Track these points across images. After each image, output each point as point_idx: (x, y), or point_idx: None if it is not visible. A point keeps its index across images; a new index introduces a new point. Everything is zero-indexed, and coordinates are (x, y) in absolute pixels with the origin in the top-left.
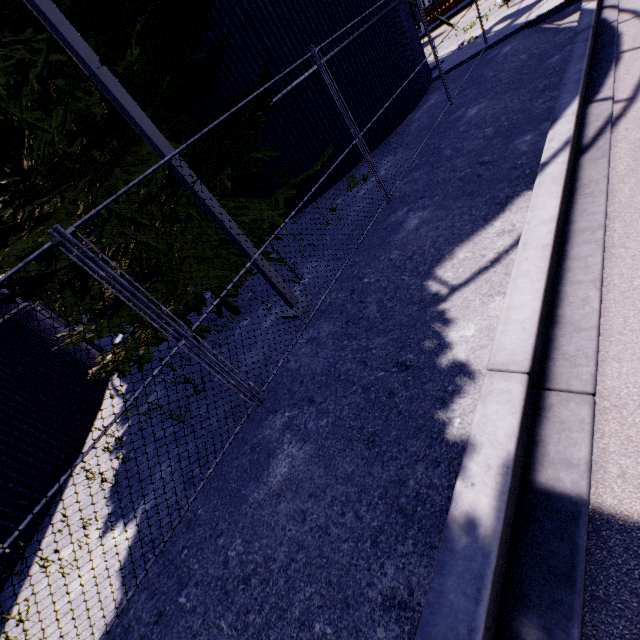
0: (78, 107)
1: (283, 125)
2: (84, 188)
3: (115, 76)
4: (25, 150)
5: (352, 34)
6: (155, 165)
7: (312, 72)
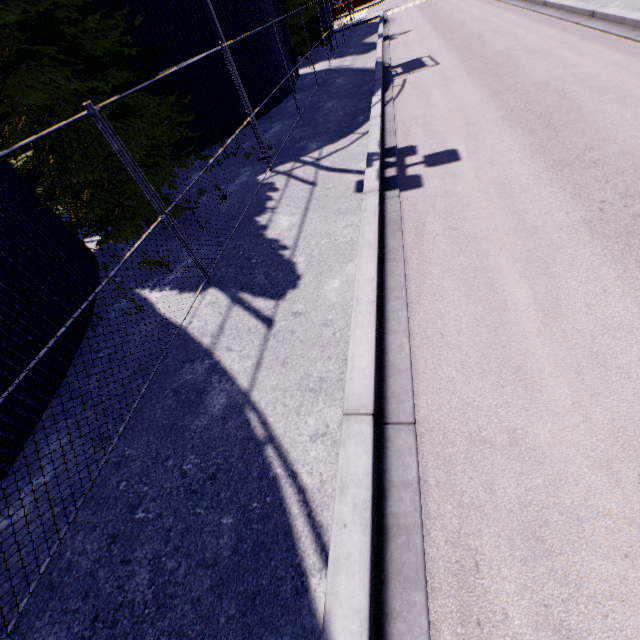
0: None
1: None
2: None
3: None
4: None
5: None
6: None
7: None
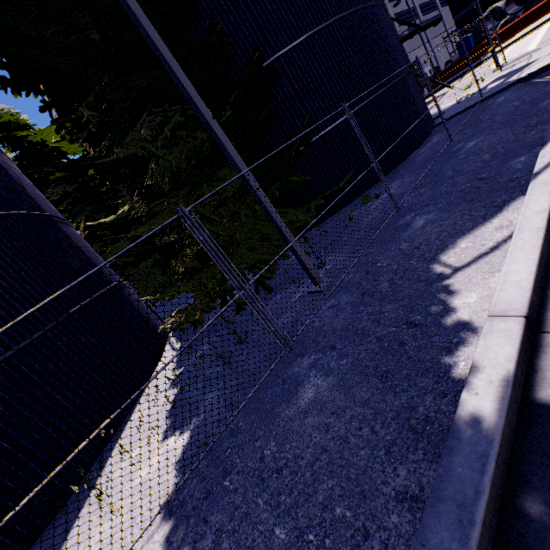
0: (188, 147)
1: (314, 159)
2: (183, 195)
3: (219, 125)
4: (148, 175)
5: (370, 97)
6: (239, 174)
7: (338, 123)
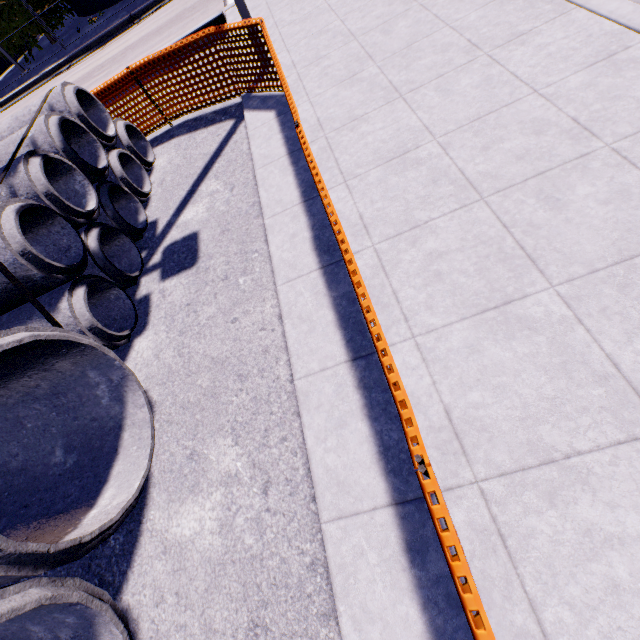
0: None
1: None
2: None
3: None
4: None
5: None
6: None
7: None
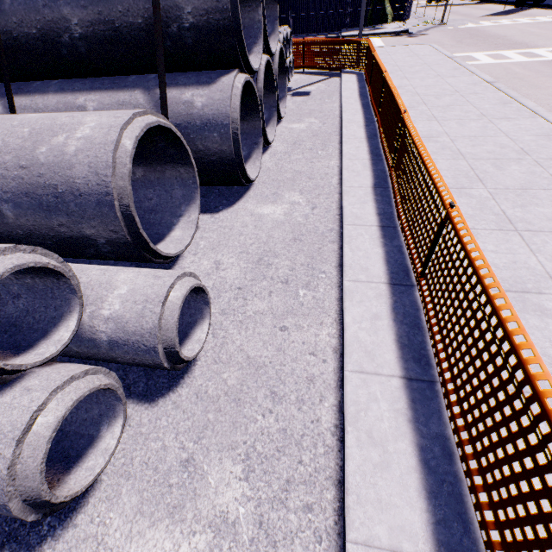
0: None
1: None
2: None
3: None
4: None
5: None
6: None
7: None
